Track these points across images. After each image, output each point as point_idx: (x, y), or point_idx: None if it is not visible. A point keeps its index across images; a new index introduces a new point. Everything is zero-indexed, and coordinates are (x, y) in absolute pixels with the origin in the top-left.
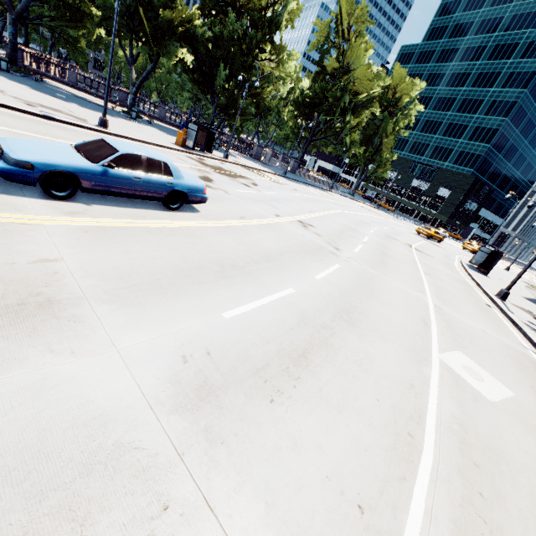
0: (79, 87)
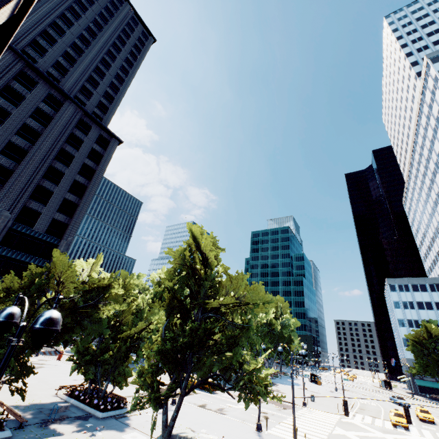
0: None
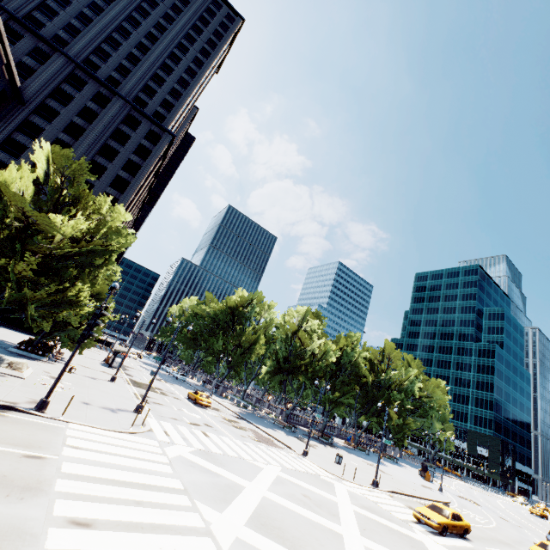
0: (307, 426)
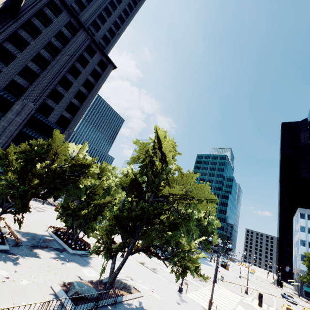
0: None
